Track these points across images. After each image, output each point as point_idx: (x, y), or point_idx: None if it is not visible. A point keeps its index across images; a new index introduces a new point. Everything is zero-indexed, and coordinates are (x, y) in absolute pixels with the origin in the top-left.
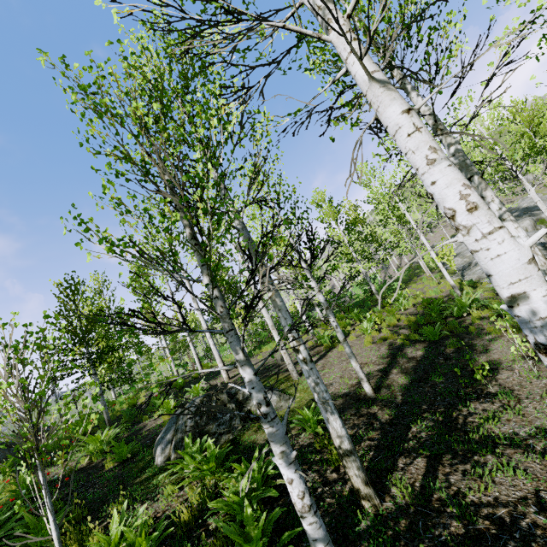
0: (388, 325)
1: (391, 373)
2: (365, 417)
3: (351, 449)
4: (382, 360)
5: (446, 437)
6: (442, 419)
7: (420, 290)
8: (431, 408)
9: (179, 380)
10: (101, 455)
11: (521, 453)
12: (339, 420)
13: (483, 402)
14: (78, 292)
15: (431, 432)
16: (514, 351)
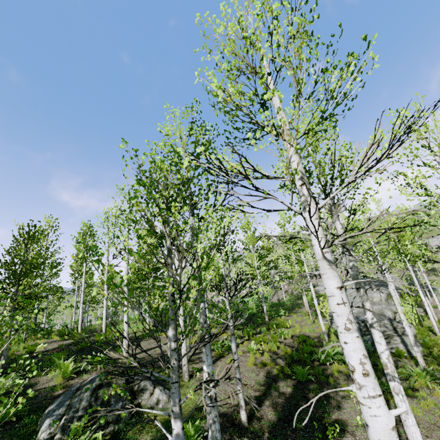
0: (269, 349)
1: (264, 403)
2: None
3: None
4: (259, 387)
5: None
6: None
7: (299, 322)
8: None
9: (123, 415)
10: None
11: None
12: None
13: None
14: (33, 238)
15: None
16: (359, 421)
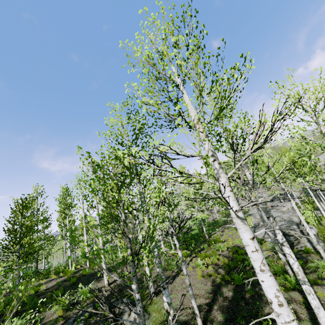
0: (212, 262)
1: (213, 308)
2: None
3: None
4: (208, 295)
5: None
6: None
7: (231, 236)
8: None
9: None
10: None
11: None
12: None
13: None
14: (26, 208)
15: None
16: None
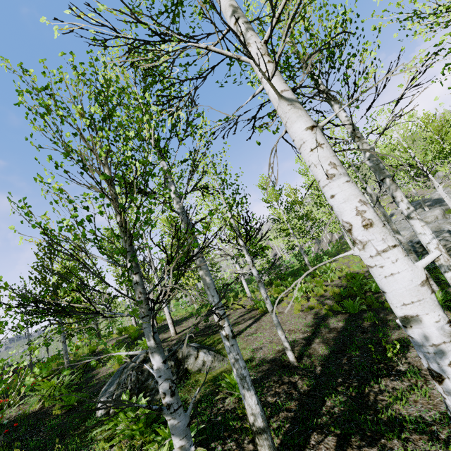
0: (316, 294)
1: (314, 342)
2: (286, 385)
3: (264, 427)
4: (307, 328)
5: (357, 415)
6: (355, 394)
7: (346, 264)
8: (345, 382)
9: (92, 363)
10: (53, 400)
11: (426, 440)
12: (255, 396)
13: (393, 379)
14: (54, 251)
15: (343, 407)
16: None
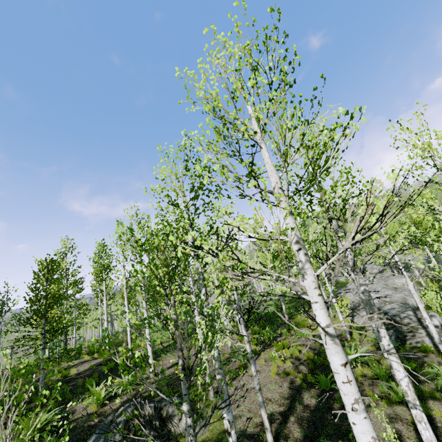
0: (291, 354)
1: (289, 420)
2: None
3: None
4: (283, 401)
5: None
6: None
7: None
8: None
9: None
10: None
11: None
12: None
13: None
14: (52, 272)
15: None
16: (386, 437)
